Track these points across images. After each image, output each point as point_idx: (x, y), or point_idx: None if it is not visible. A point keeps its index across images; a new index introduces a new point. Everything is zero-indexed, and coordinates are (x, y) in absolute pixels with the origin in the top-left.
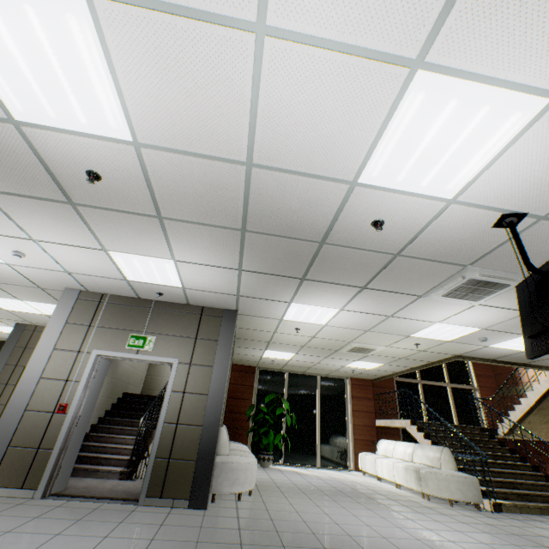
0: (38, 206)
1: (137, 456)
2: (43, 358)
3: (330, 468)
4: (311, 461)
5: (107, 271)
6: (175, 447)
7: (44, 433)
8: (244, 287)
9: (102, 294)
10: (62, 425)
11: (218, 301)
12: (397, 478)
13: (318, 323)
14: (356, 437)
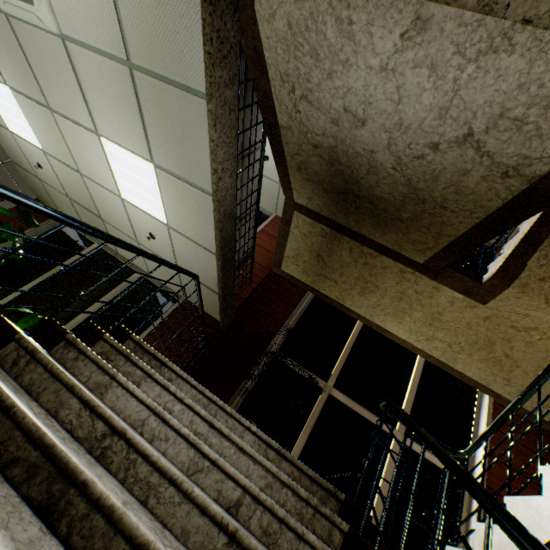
0: None
1: None
2: None
3: None
4: None
5: None
6: None
7: None
8: None
9: None
10: None
11: None
12: None
13: None
14: None
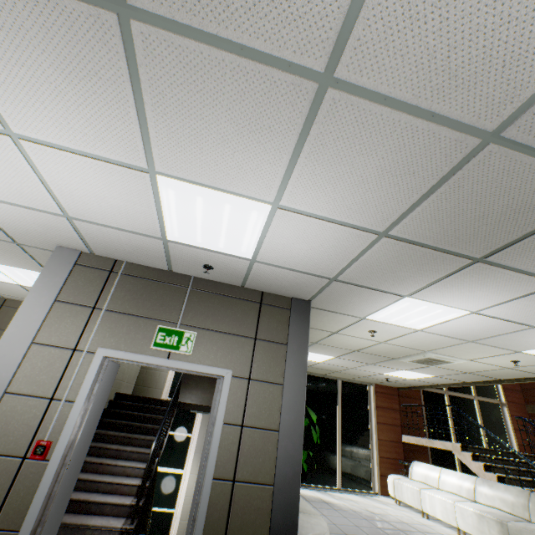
0: (28, 14)
1: (145, 503)
2: (12, 357)
3: (353, 491)
4: (331, 482)
5: (137, 220)
6: (232, 523)
7: (3, 498)
8: (357, 267)
9: (114, 261)
10: (37, 483)
11: (292, 285)
12: (463, 523)
13: (411, 327)
14: (381, 454)
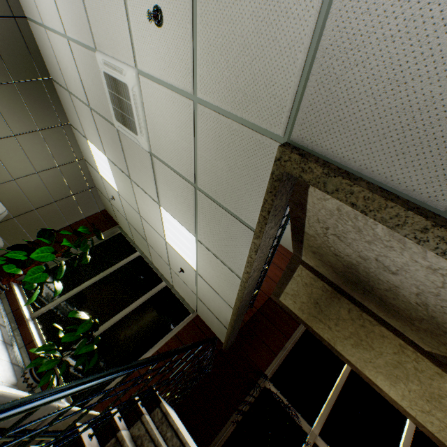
0: None
1: None
2: None
3: None
4: None
5: None
6: None
7: None
8: None
9: None
10: None
11: None
12: None
13: None
14: None
